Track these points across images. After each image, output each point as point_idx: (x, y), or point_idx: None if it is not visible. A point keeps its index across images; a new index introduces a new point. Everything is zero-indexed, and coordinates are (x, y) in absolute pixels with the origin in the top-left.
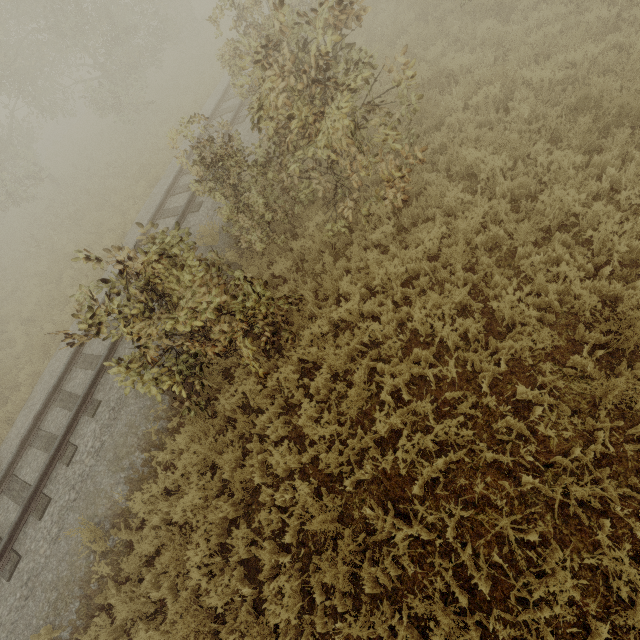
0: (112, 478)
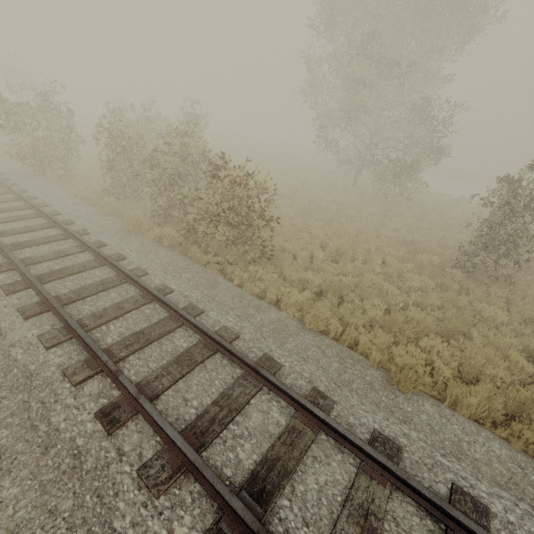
0: (273, 312)
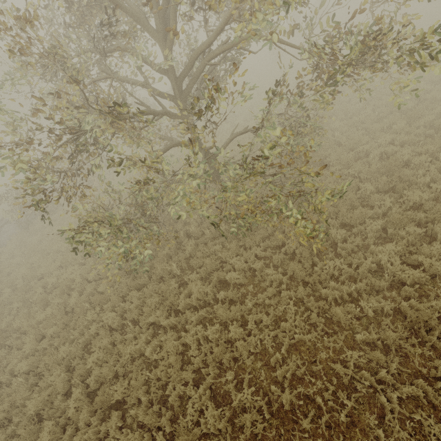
0: None
